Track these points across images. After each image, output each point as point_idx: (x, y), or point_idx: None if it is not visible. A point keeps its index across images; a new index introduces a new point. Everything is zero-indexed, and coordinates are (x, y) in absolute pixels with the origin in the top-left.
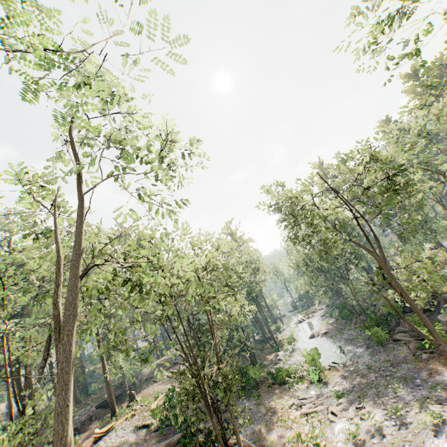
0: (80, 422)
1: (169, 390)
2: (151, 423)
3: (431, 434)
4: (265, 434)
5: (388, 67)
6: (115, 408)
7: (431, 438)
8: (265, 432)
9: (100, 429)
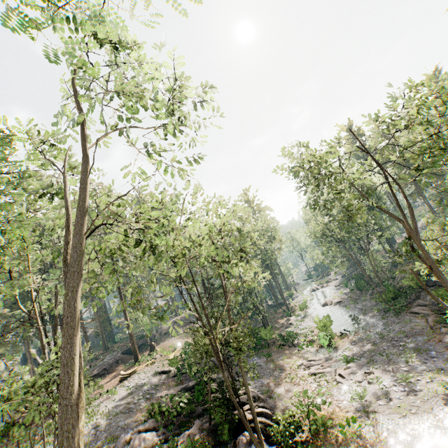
0: (108, 365)
1: (185, 344)
2: (169, 370)
3: (442, 402)
4: (273, 388)
5: None
6: (138, 355)
7: (441, 407)
8: (273, 386)
9: (125, 372)
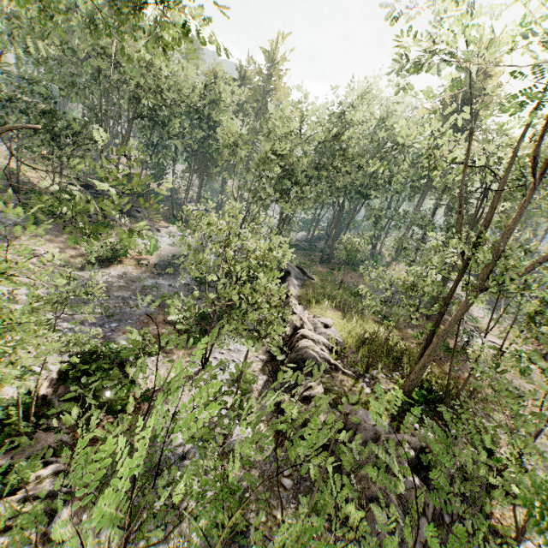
0: None
1: None
2: None
3: None
4: None
5: None
6: None
7: None
8: None
9: None
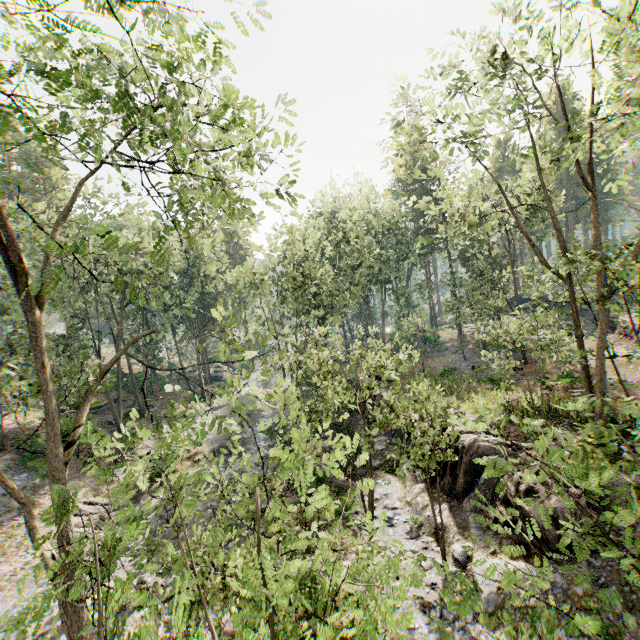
0: None
1: None
2: None
3: None
4: None
5: None
6: None
7: None
8: None
9: None
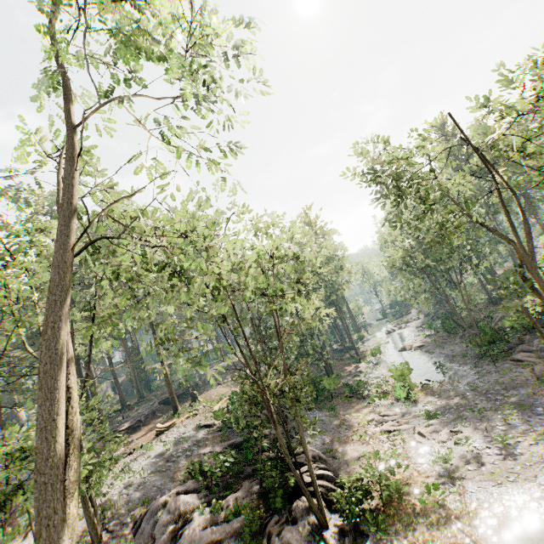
0: (144, 416)
1: (232, 394)
2: (213, 424)
3: None
4: (338, 446)
5: None
6: (177, 406)
7: None
8: (337, 445)
9: (162, 425)
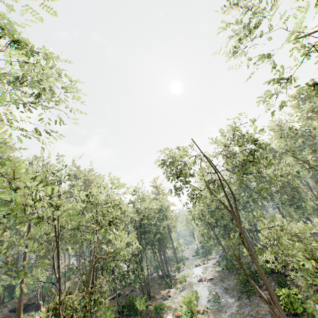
0: None
1: None
2: None
3: None
4: None
5: (248, 66)
6: (21, 314)
7: None
8: None
9: None
